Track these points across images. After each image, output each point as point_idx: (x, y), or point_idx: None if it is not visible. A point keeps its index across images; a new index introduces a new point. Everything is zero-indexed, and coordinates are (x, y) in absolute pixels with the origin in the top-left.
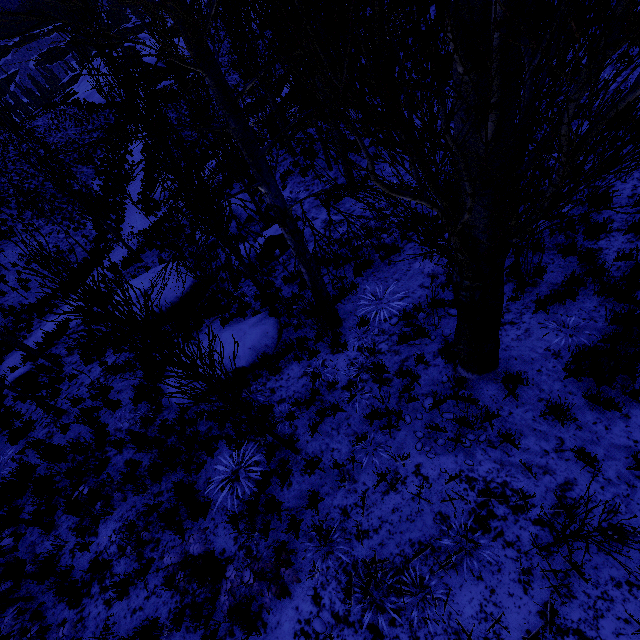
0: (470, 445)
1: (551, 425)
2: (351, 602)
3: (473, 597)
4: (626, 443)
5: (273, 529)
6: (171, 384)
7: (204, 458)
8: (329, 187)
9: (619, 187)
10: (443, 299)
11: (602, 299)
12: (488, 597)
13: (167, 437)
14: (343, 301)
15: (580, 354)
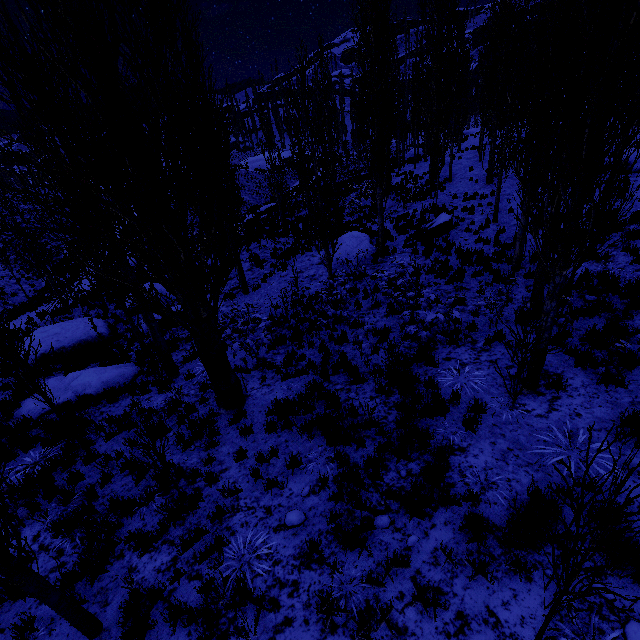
0: (194, 449)
1: (242, 440)
2: (57, 536)
3: (132, 529)
4: (268, 449)
5: (37, 497)
6: (29, 401)
7: (20, 453)
8: (233, 287)
9: (371, 319)
10: (241, 366)
11: (319, 377)
12: (140, 528)
13: (1, 438)
14: (191, 362)
15: (277, 401)
